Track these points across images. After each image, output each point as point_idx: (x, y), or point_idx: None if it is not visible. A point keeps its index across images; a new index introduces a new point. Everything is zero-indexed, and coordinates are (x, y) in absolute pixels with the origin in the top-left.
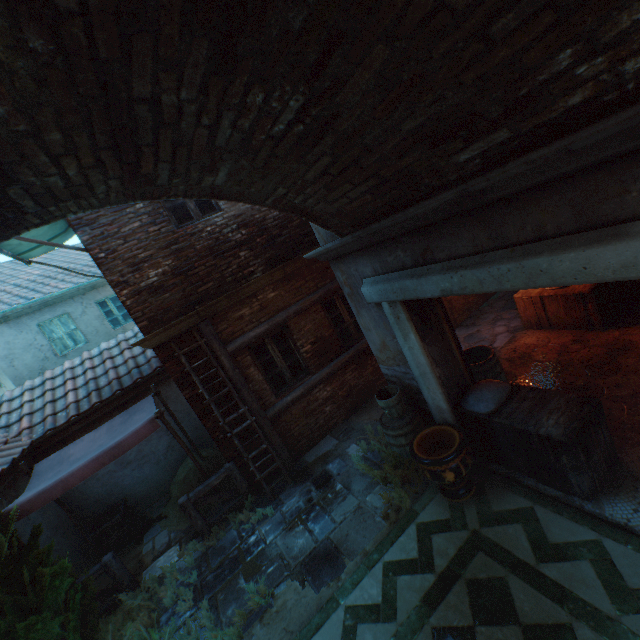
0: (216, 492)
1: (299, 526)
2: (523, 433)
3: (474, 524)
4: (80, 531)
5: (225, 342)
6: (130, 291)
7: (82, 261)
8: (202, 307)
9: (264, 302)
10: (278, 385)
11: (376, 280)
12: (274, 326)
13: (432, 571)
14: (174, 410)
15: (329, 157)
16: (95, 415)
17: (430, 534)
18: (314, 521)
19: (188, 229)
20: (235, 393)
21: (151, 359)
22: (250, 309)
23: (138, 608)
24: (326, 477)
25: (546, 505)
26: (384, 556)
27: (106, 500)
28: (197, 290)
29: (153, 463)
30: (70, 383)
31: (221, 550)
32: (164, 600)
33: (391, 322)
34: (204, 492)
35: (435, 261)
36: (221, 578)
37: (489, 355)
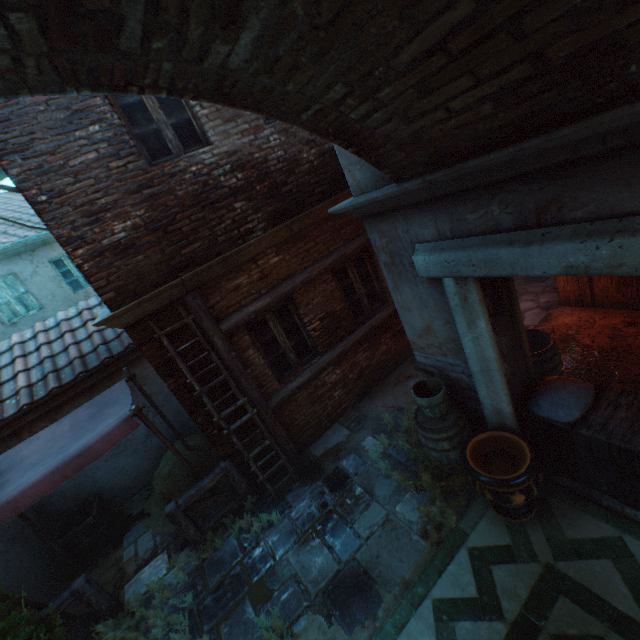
0: (209, 491)
1: (315, 539)
2: (626, 453)
3: (546, 555)
4: (44, 540)
5: (218, 319)
6: (88, 251)
7: (29, 210)
8: (188, 275)
9: (265, 269)
10: (281, 369)
11: (439, 247)
12: (278, 299)
13: (501, 618)
14: (153, 392)
15: (472, 1)
16: (54, 402)
17: (489, 565)
18: (333, 534)
19: (165, 167)
20: (232, 382)
21: (122, 334)
22: (248, 277)
23: (121, 639)
24: (341, 477)
25: (639, 536)
26: (432, 591)
27: (76, 496)
28: (180, 252)
29: (130, 452)
30: (20, 362)
31: (220, 564)
32: (153, 631)
33: (452, 304)
34: (196, 497)
35: (561, 222)
36: (223, 603)
37: (542, 341)
